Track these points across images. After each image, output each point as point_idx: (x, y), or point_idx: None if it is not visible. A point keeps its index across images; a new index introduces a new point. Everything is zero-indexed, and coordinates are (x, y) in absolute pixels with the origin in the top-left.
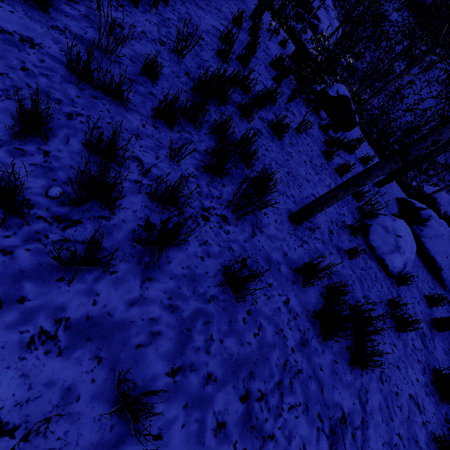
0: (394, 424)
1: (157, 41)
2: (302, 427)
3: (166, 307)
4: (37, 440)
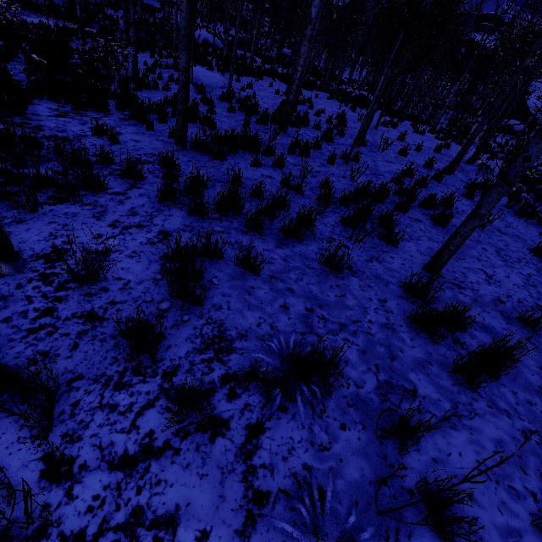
0: (528, 479)
1: (341, 176)
2: (351, 355)
3: (282, 258)
4: (215, 262)
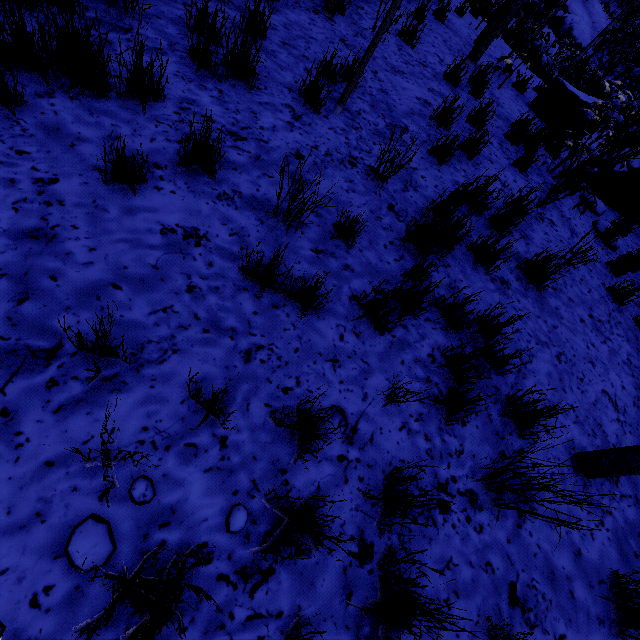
0: None
1: (347, 160)
2: None
3: None
4: None
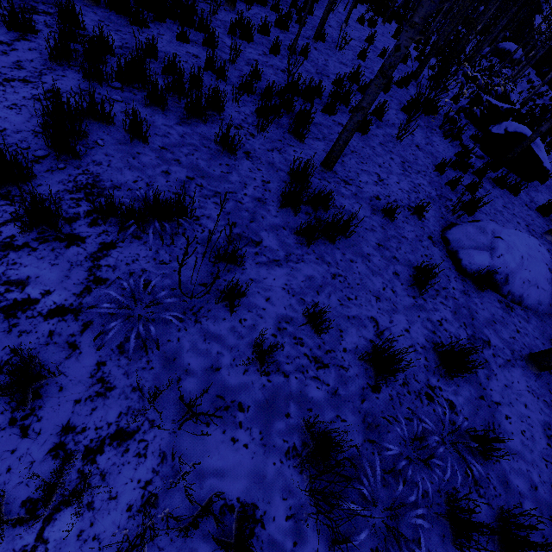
0: (318, 297)
1: (280, 70)
2: (216, 214)
3: (179, 135)
4: (105, 127)
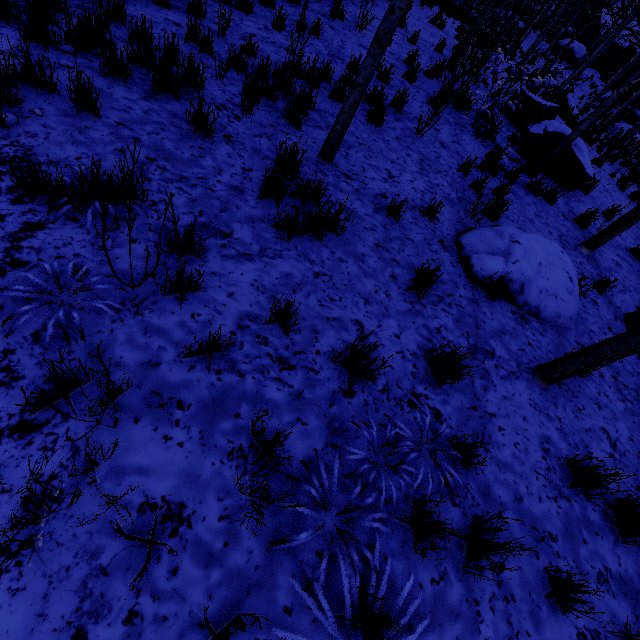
0: (294, 296)
1: (283, 48)
2: (178, 200)
3: (143, 110)
4: (47, 95)
